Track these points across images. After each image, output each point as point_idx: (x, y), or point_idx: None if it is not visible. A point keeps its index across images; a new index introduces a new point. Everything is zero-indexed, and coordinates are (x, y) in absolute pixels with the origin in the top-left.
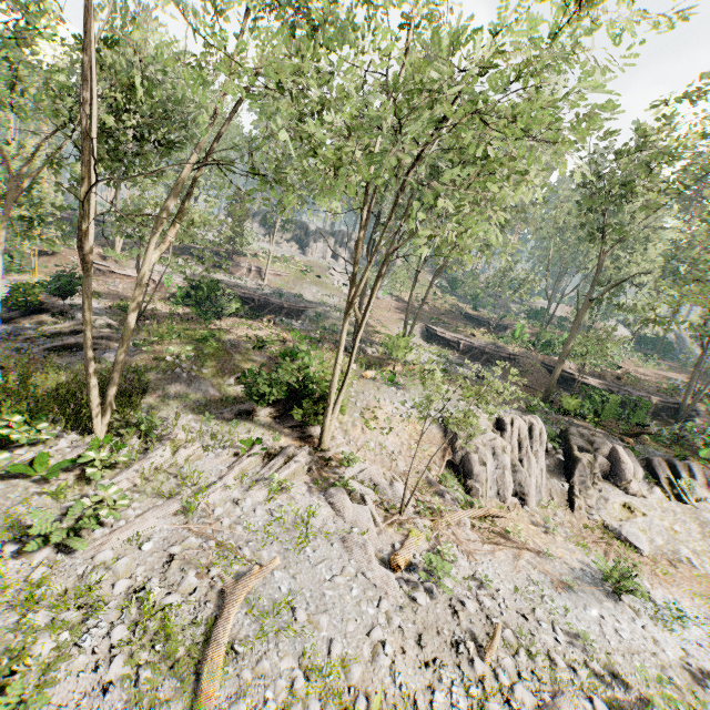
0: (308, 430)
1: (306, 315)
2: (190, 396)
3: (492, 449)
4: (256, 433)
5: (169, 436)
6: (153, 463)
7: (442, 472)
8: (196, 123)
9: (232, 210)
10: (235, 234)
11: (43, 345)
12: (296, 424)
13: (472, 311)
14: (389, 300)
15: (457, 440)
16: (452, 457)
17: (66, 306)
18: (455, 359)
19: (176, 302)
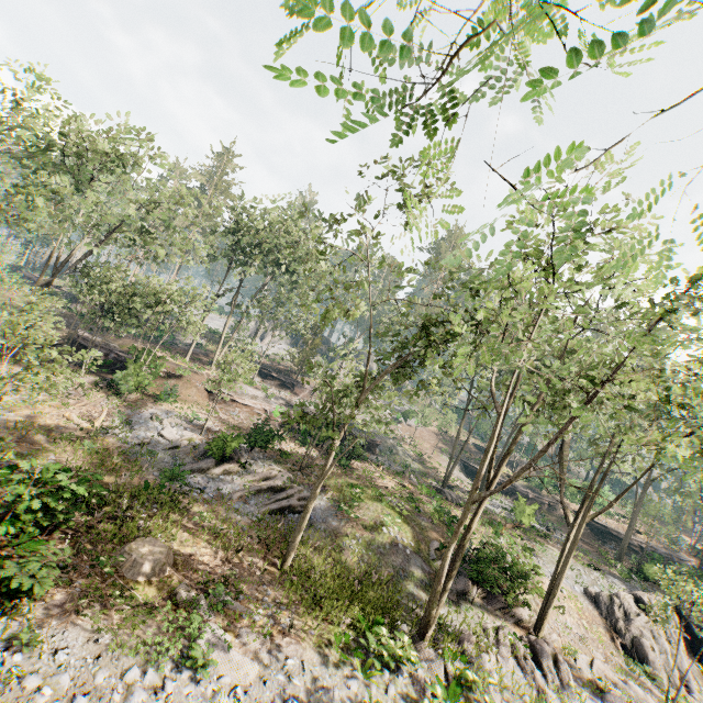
0: (516, 613)
1: (380, 449)
2: (415, 574)
3: (650, 632)
4: (485, 619)
5: (464, 637)
6: (501, 679)
7: (620, 656)
8: (316, 277)
9: (308, 338)
10: (305, 358)
11: (258, 506)
12: (502, 605)
13: (481, 442)
14: (420, 428)
15: (618, 621)
16: (620, 639)
17: (238, 451)
18: (507, 503)
19: (301, 440)
